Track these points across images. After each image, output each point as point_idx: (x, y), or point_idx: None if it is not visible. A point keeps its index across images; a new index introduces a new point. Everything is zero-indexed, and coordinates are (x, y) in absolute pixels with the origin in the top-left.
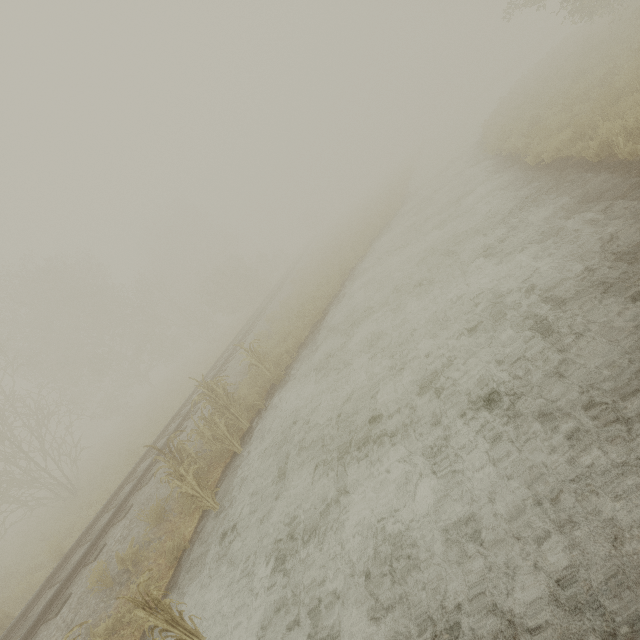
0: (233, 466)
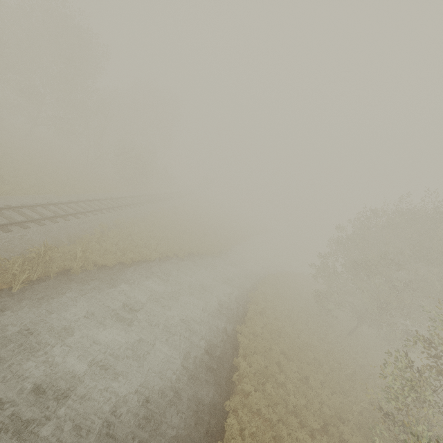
0: (2, 294)
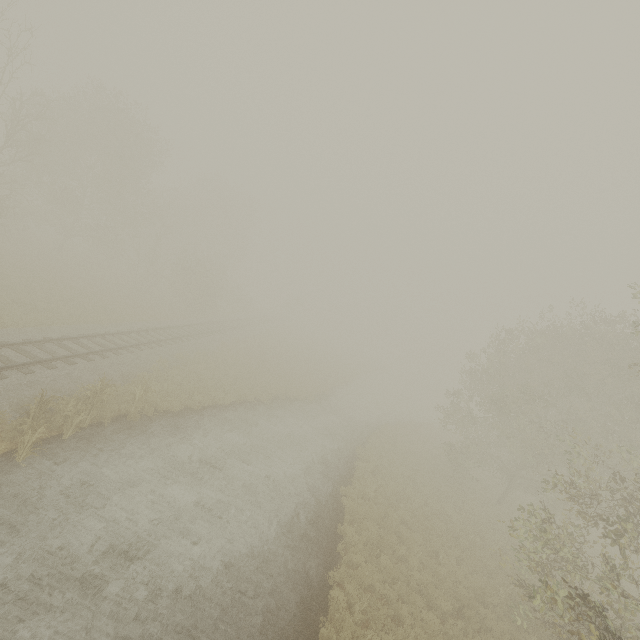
0: (52, 441)
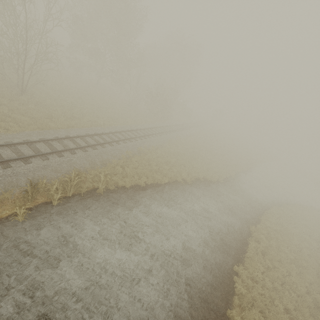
0: (46, 207)
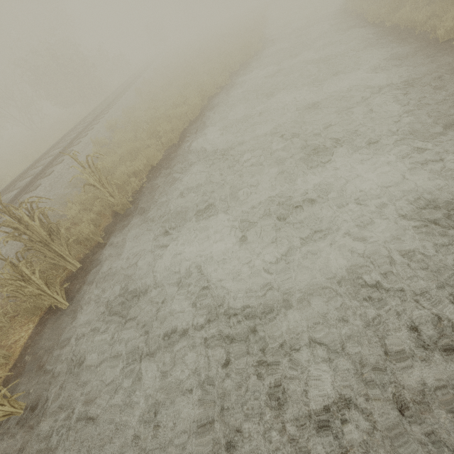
0: (53, 328)
